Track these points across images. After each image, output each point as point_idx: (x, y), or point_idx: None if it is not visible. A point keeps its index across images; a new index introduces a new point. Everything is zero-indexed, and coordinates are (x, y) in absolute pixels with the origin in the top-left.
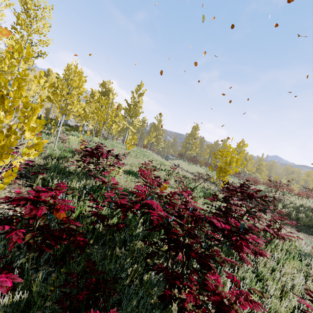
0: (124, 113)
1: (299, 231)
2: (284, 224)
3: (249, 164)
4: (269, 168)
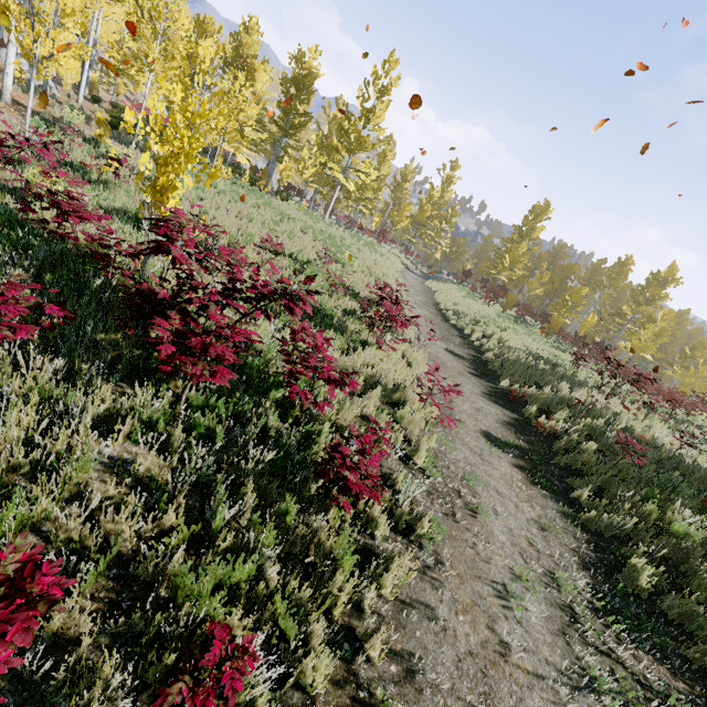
0: (339, 141)
1: (527, 469)
2: (502, 445)
3: (647, 331)
4: None
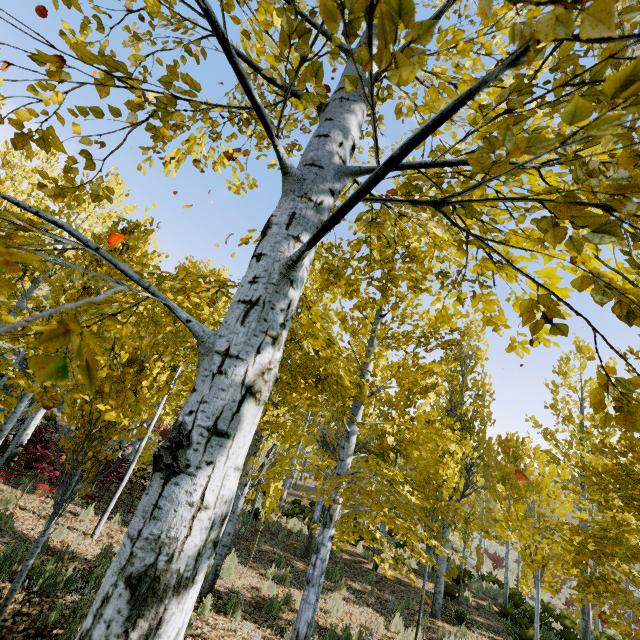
0: None
1: None
2: None
3: None
4: None
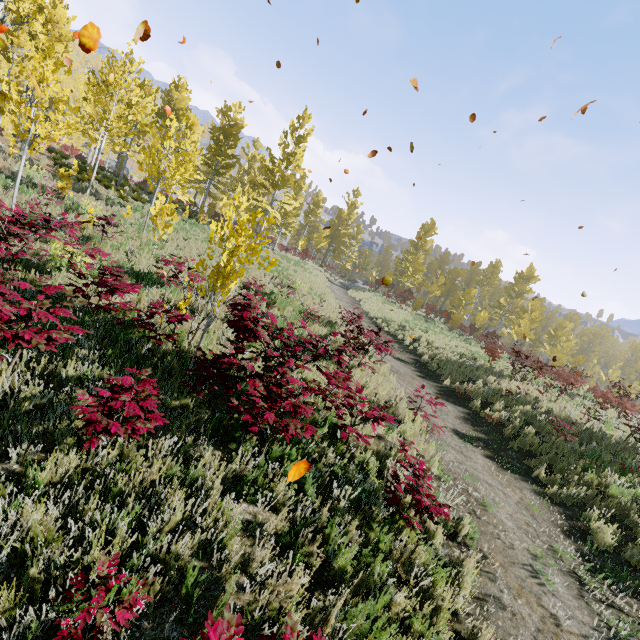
0: (265, 179)
1: (494, 457)
2: (469, 439)
3: (524, 320)
4: (589, 341)
